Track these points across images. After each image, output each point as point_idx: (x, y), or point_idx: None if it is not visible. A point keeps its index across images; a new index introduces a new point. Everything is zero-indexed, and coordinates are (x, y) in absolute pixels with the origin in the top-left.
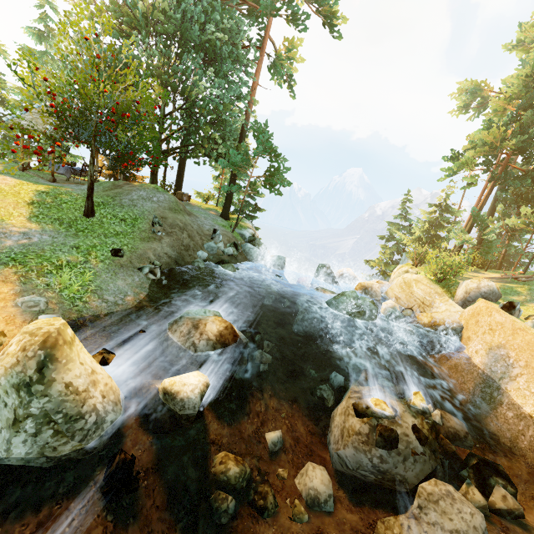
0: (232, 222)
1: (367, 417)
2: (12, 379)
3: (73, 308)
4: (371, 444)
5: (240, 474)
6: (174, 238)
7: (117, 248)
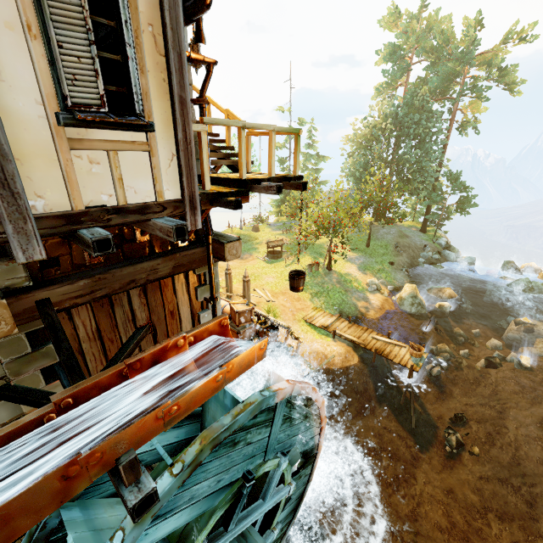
0: (429, 234)
1: (520, 324)
2: (410, 295)
3: (392, 284)
4: (520, 332)
5: (464, 334)
6: (407, 253)
7: (391, 261)
